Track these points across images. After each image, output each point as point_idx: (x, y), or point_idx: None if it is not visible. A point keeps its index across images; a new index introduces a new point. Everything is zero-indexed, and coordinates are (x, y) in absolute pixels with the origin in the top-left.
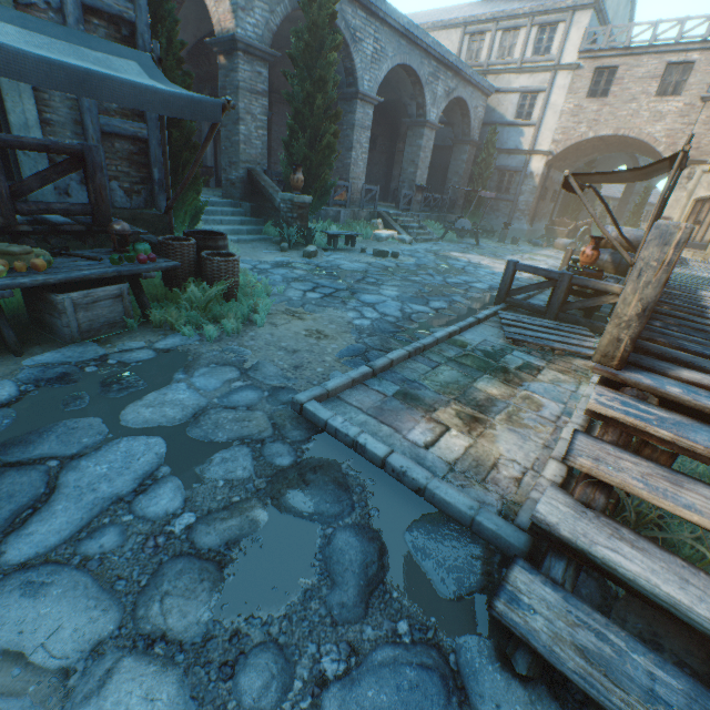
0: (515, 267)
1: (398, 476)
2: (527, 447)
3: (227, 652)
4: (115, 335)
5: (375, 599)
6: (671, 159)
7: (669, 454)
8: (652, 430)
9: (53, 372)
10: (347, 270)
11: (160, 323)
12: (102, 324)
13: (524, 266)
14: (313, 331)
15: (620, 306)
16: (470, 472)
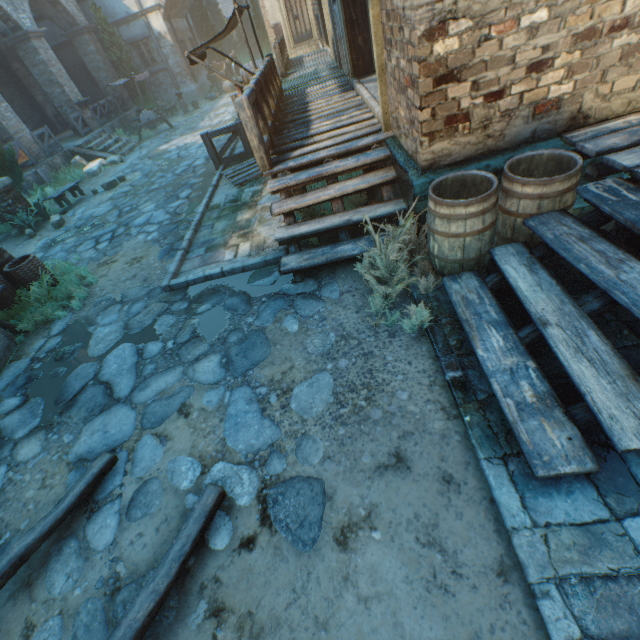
0: (209, 138)
1: (232, 273)
2: (273, 227)
3: (221, 342)
4: (18, 352)
5: (252, 302)
6: (235, 14)
7: (302, 189)
8: (290, 185)
9: (20, 382)
10: (102, 214)
11: (34, 327)
12: (3, 351)
13: (213, 134)
14: (131, 261)
15: (252, 144)
16: (257, 251)
